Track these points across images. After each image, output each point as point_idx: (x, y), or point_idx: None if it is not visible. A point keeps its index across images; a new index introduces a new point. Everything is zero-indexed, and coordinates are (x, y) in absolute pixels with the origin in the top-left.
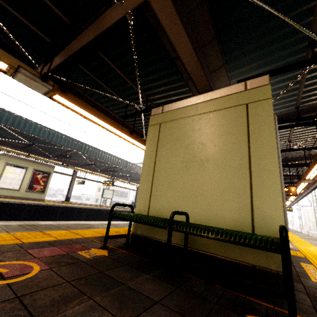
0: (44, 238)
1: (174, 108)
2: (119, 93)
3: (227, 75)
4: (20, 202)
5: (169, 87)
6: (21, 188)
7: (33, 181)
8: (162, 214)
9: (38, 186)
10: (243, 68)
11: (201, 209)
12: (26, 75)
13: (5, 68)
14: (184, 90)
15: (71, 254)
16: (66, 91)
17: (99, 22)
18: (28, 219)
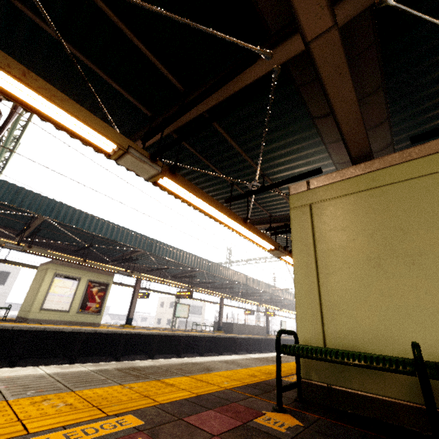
0: (178, 394)
1: (329, 182)
2: (223, 169)
3: (390, 131)
4: (74, 329)
5: (298, 155)
6: (71, 309)
7: (87, 297)
8: (355, 345)
9: (93, 305)
10: (414, 119)
11: (436, 335)
12: (136, 156)
13: (111, 150)
14: (320, 158)
15: (251, 426)
16: (174, 172)
17: (231, 83)
18: (82, 355)
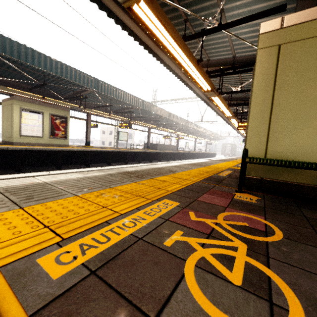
0: (175, 186)
1: (307, 19)
2: None
3: None
4: (53, 149)
5: None
6: (44, 135)
7: (53, 127)
8: (288, 157)
9: (60, 132)
10: None
11: None
12: None
13: None
14: None
15: (237, 201)
16: None
17: None
18: (63, 164)
